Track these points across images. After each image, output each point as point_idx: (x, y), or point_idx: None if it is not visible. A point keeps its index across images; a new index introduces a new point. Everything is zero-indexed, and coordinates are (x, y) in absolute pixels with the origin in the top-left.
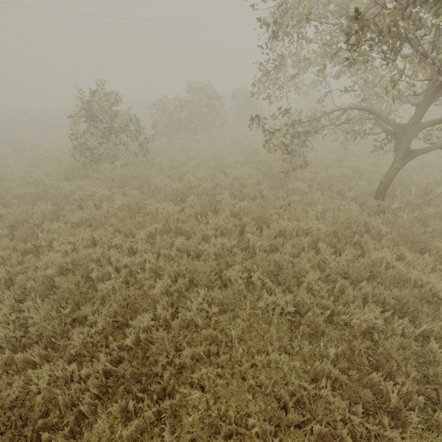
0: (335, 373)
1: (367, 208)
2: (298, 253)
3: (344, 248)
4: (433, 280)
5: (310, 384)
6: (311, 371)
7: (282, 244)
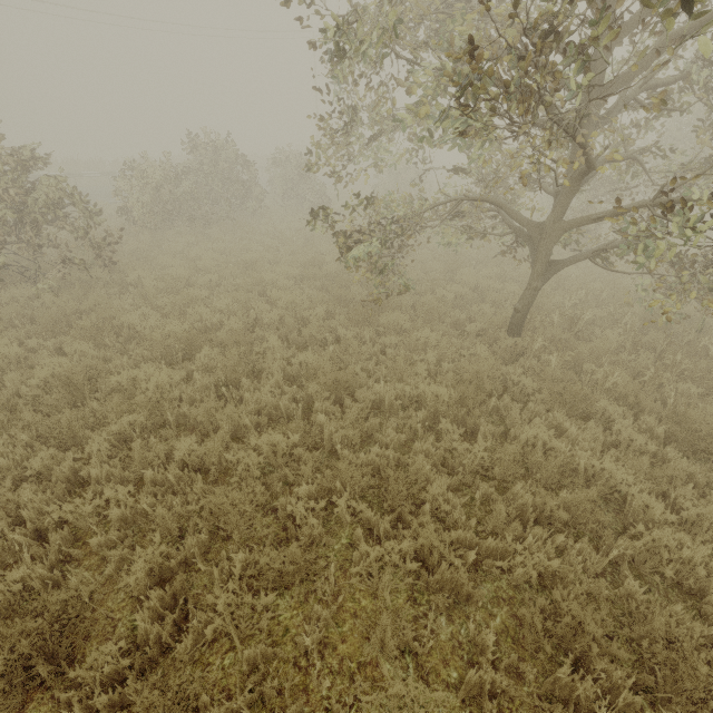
0: (502, 685)
1: (499, 349)
2: (407, 439)
3: (478, 424)
4: (609, 465)
5: (461, 712)
6: (462, 688)
7: (380, 426)
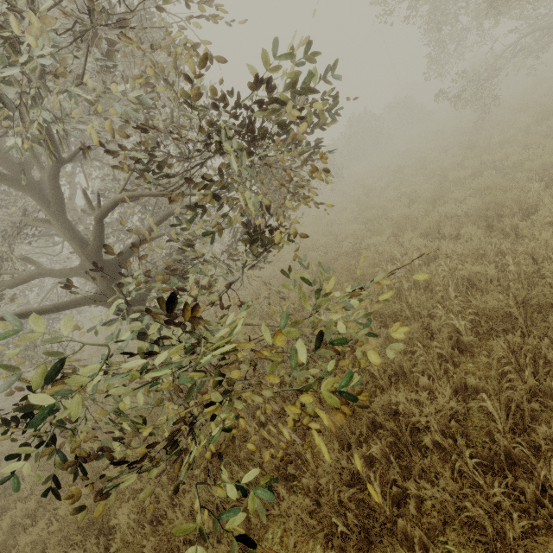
0: None
1: None
2: None
3: None
4: None
5: None
6: None
7: None
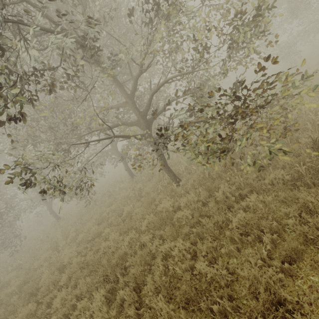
0: None
1: None
2: None
3: None
4: None
5: None
6: None
7: None
